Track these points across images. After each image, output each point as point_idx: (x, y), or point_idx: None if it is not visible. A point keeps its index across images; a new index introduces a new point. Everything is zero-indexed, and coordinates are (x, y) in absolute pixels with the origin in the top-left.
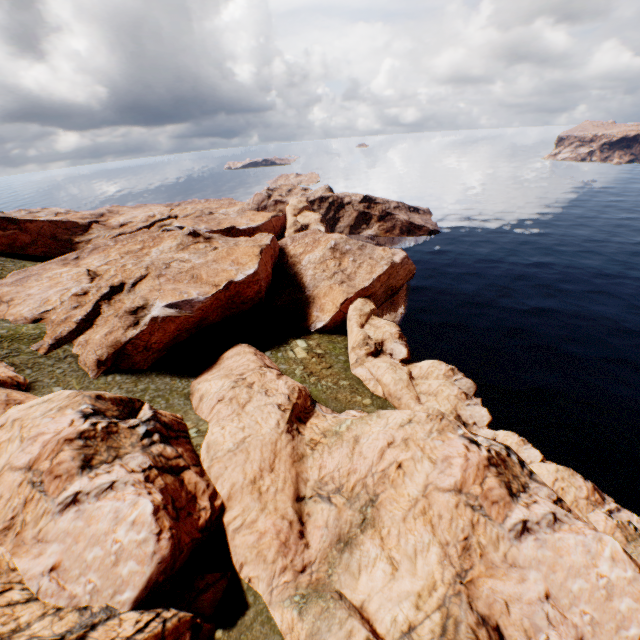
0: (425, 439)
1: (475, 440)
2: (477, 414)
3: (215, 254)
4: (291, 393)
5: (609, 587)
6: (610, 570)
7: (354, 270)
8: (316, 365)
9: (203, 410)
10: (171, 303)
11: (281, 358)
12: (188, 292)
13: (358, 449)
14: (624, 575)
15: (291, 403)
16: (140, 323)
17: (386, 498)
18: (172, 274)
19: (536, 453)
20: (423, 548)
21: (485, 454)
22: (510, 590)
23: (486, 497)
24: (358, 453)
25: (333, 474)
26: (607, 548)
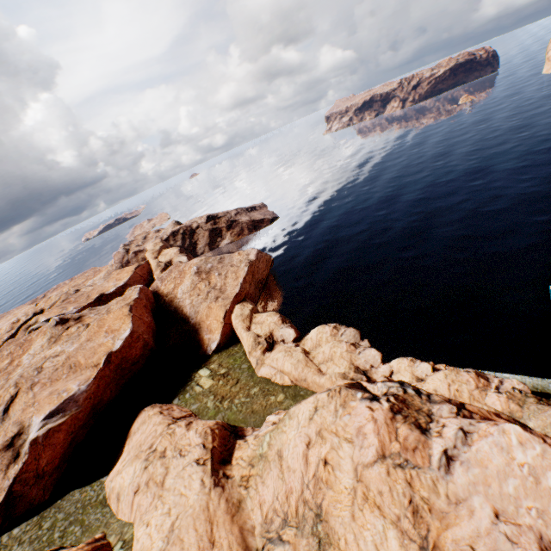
0: (335, 421)
1: (374, 396)
2: (370, 357)
3: (87, 333)
4: (205, 439)
5: (532, 471)
6: (525, 455)
7: (223, 282)
8: (224, 387)
9: (124, 511)
10: (50, 412)
11: (190, 398)
12: (67, 389)
13: (285, 464)
14: (536, 453)
15: (208, 450)
16: (21, 453)
17: (329, 504)
18: (47, 376)
19: (426, 365)
20: (381, 539)
21: (387, 406)
22: (468, 530)
23: (406, 448)
24: (287, 469)
25: (274, 506)
26: (512, 436)
